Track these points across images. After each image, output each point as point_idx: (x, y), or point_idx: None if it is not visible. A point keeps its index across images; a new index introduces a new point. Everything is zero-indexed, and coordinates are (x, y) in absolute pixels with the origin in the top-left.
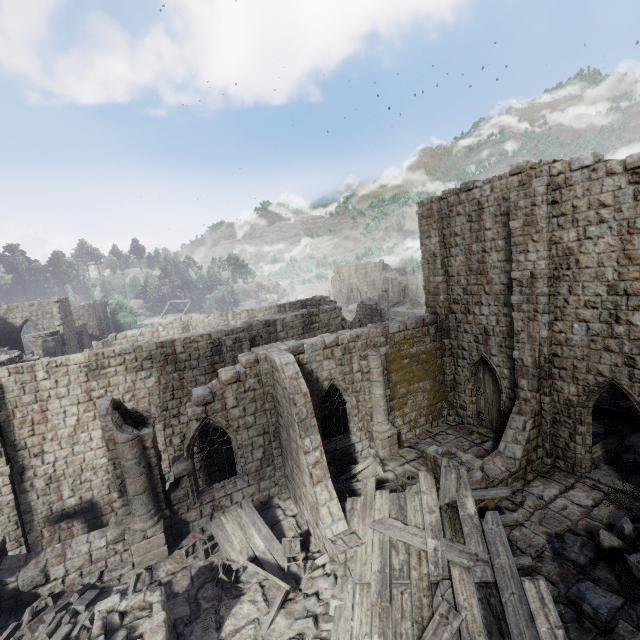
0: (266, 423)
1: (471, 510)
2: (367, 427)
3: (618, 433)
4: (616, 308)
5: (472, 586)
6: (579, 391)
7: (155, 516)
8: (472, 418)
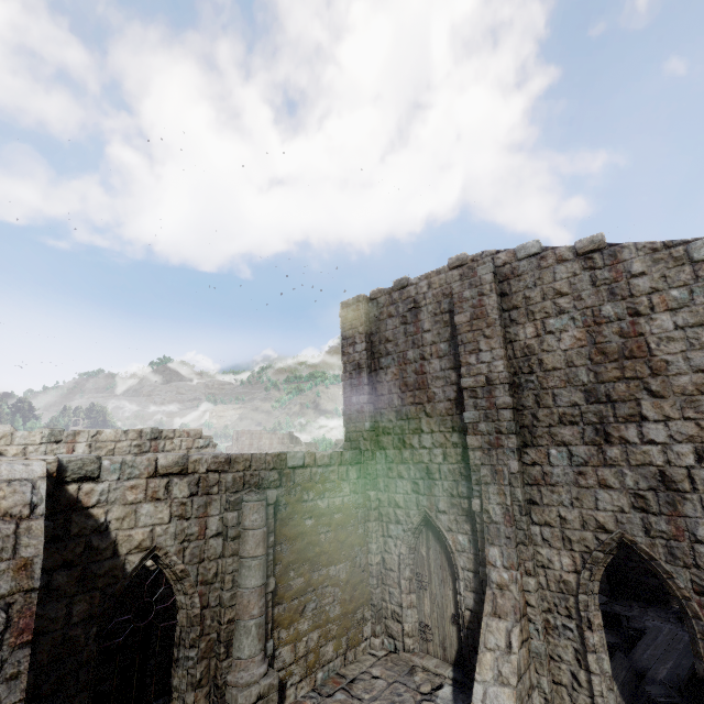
0: None
1: None
2: (215, 675)
3: (616, 647)
4: (602, 421)
5: None
6: (577, 563)
7: None
8: (412, 637)
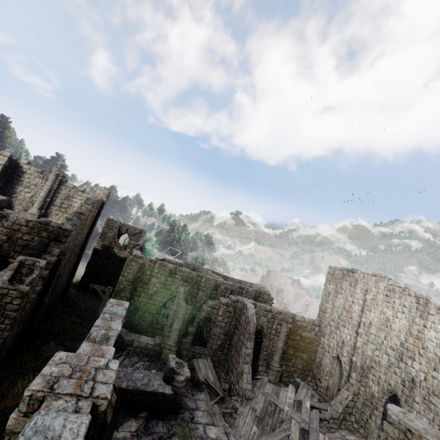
0: (228, 330)
1: (307, 406)
2: (268, 360)
3: None
4: (402, 354)
5: (298, 428)
6: (379, 390)
7: (176, 343)
8: (323, 388)
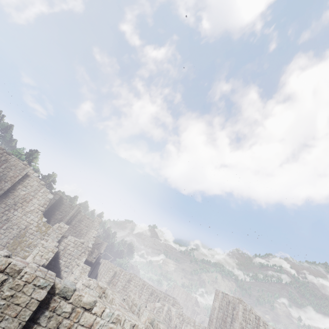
0: None
1: None
2: None
3: None
4: None
5: None
6: None
7: None
8: None
